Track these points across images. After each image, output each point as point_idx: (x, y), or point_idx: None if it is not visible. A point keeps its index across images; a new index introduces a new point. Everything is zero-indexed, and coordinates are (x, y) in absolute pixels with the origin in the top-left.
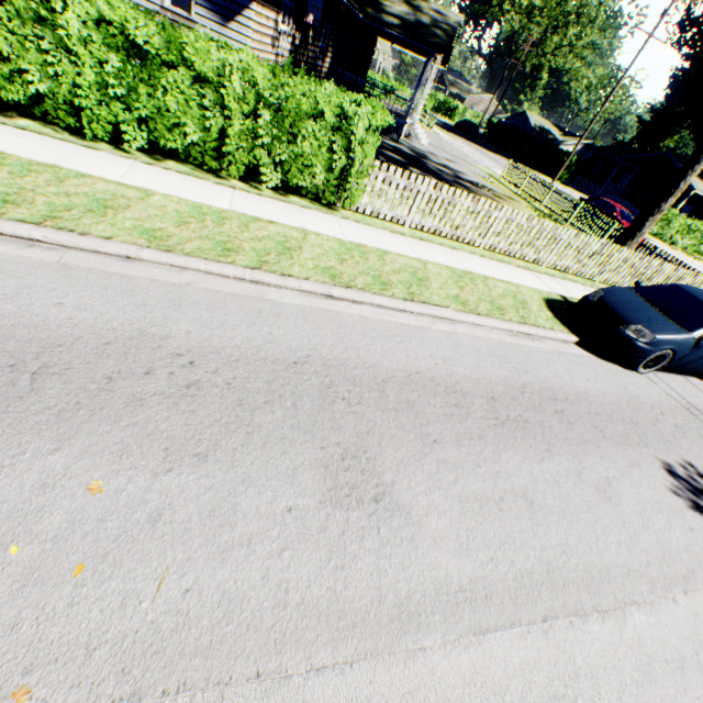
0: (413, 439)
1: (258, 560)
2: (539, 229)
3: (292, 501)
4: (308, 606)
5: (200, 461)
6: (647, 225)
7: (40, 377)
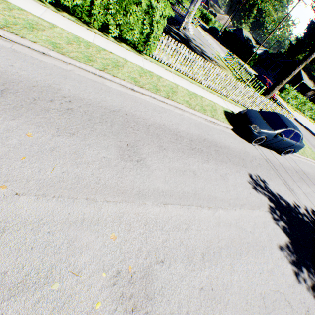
0: (156, 146)
1: (90, 169)
2: (230, 81)
3: (106, 155)
4: (107, 185)
5: (71, 136)
6: (275, 89)
7: (5, 92)
